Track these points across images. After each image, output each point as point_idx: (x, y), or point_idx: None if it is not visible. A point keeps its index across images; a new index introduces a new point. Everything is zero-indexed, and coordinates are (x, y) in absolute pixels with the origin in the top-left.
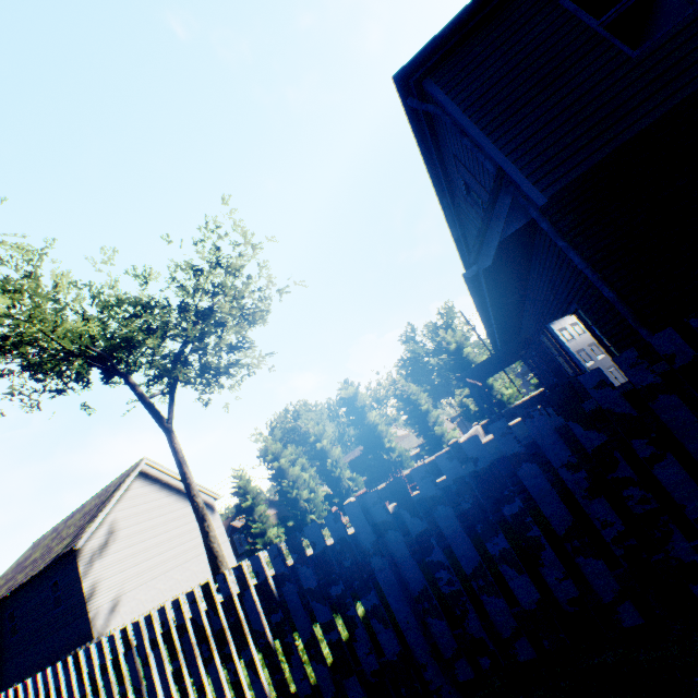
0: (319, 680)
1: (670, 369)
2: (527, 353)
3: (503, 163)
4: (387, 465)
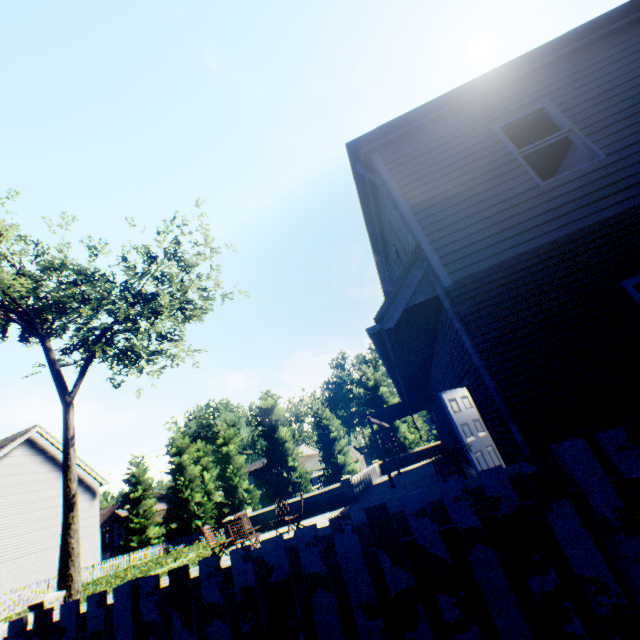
0: None
1: (494, 513)
2: (431, 406)
3: (422, 240)
4: (286, 483)
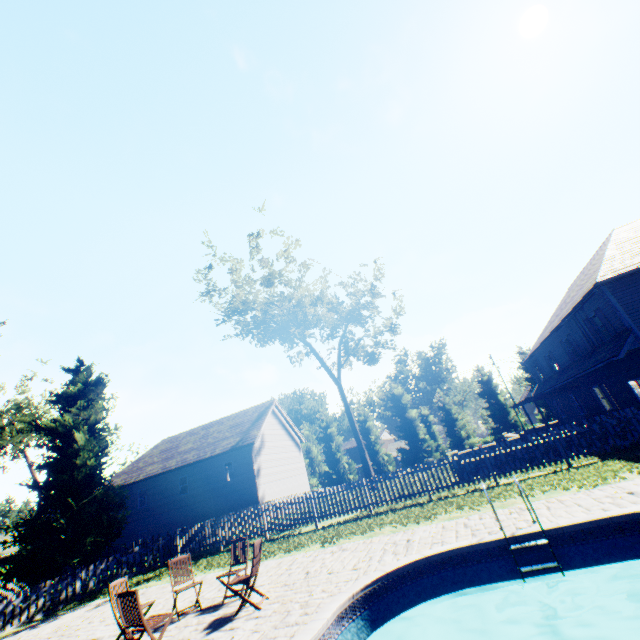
0: (616, 441)
1: None
2: (559, 395)
3: (632, 326)
4: (419, 450)
